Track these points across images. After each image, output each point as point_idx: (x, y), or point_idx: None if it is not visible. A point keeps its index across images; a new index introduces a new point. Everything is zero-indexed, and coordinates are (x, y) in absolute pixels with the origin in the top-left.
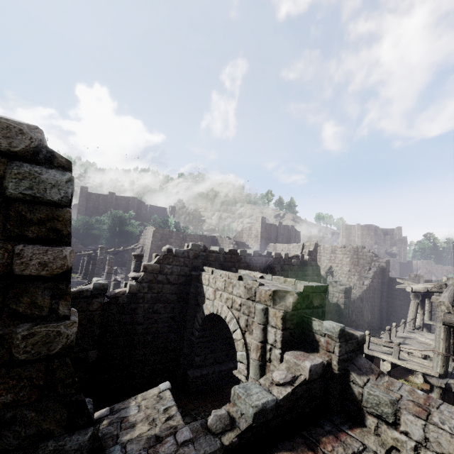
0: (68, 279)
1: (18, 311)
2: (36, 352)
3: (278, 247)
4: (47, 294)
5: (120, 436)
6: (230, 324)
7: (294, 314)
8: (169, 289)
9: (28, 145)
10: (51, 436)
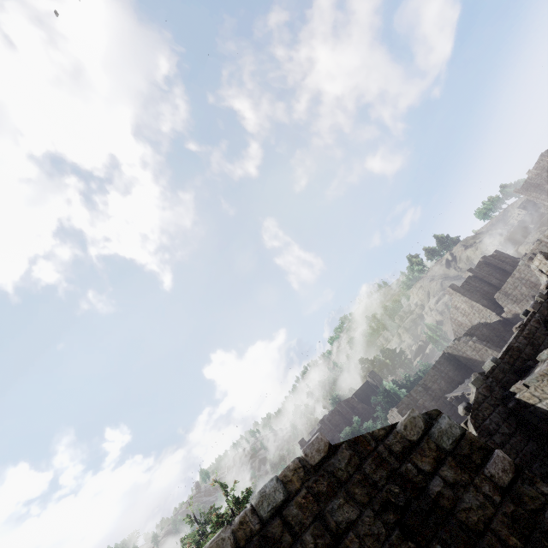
0: (520, 469)
1: (533, 508)
2: None
3: (507, 290)
4: (527, 487)
5: None
6: None
7: None
8: (516, 441)
9: (421, 420)
10: None
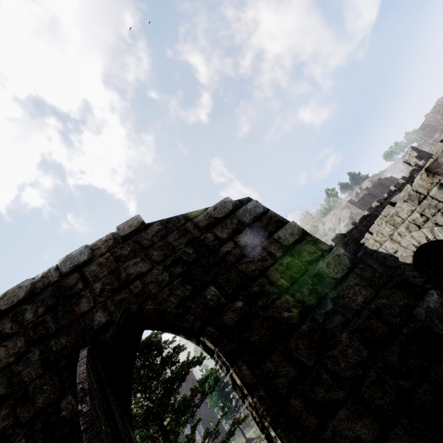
0: (308, 234)
1: (309, 259)
2: (341, 270)
3: None
4: (309, 246)
5: None
6: (438, 236)
7: None
8: None
9: (231, 204)
10: (413, 307)
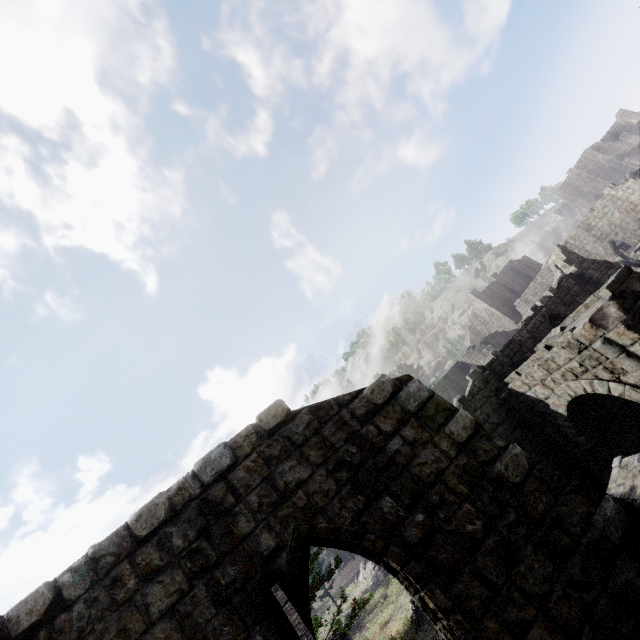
0: (481, 426)
1: (485, 460)
2: (520, 473)
3: (528, 296)
4: (484, 442)
5: (634, 497)
6: (597, 389)
7: (633, 316)
8: (503, 430)
9: (390, 385)
10: (591, 514)
